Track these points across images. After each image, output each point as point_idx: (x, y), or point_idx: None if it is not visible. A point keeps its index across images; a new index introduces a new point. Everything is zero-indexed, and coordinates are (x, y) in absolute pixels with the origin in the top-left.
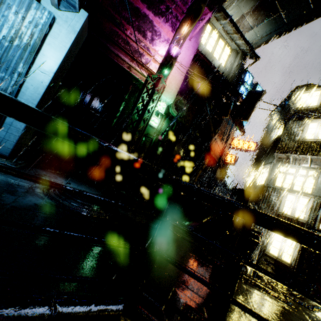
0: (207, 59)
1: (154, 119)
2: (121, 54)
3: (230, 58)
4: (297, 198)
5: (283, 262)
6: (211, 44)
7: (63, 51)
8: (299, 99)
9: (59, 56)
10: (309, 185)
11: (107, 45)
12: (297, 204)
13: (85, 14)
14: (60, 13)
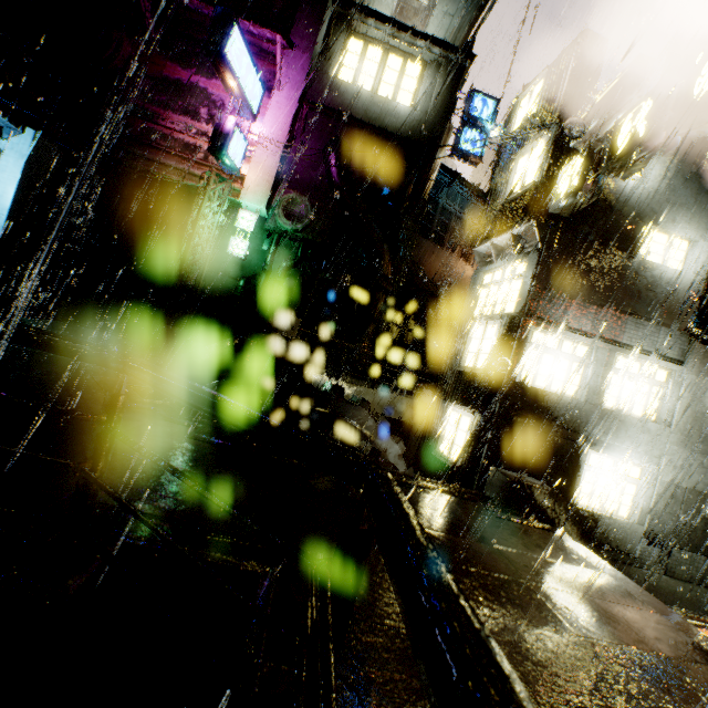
0: (330, 110)
1: (238, 244)
2: (163, 159)
3: (423, 83)
4: (484, 328)
5: (448, 462)
6: (370, 74)
7: (15, 183)
8: (517, 114)
9: (11, 190)
10: (513, 296)
11: (139, 153)
12: (483, 342)
13: (32, 132)
14: (6, 142)
